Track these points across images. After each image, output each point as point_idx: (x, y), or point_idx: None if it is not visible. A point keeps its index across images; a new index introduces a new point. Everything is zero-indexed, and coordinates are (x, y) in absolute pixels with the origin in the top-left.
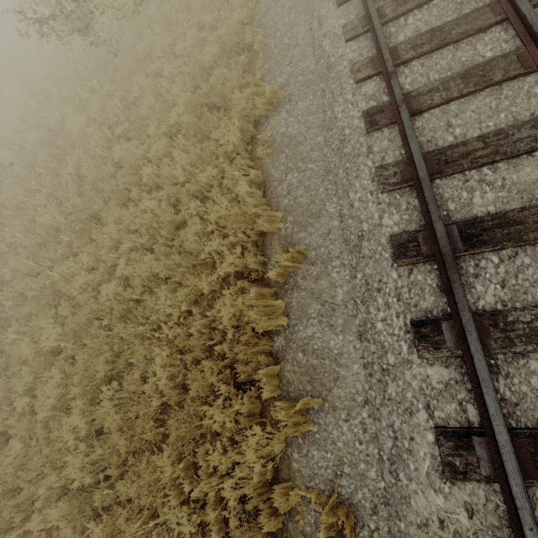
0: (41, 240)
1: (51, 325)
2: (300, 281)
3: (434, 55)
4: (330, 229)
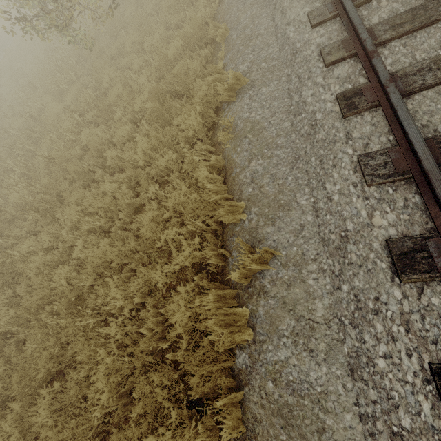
0: (10, 217)
1: (5, 307)
2: (268, 285)
3: (418, 33)
4: (303, 224)
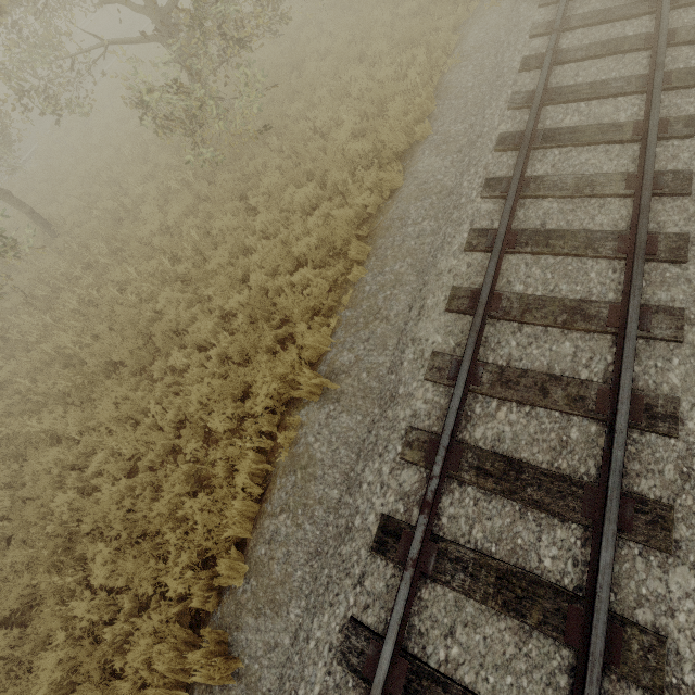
0: (49, 358)
1: (3, 490)
2: (217, 686)
3: (495, 499)
4: (278, 643)
